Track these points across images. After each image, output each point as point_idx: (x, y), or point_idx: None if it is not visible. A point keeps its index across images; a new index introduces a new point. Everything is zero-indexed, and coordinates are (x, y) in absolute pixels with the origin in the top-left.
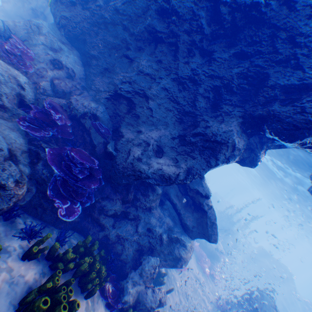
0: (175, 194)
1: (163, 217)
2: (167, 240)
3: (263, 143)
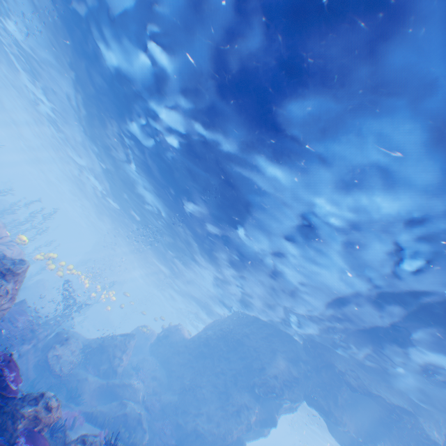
0: None
1: None
2: None
3: (272, 403)
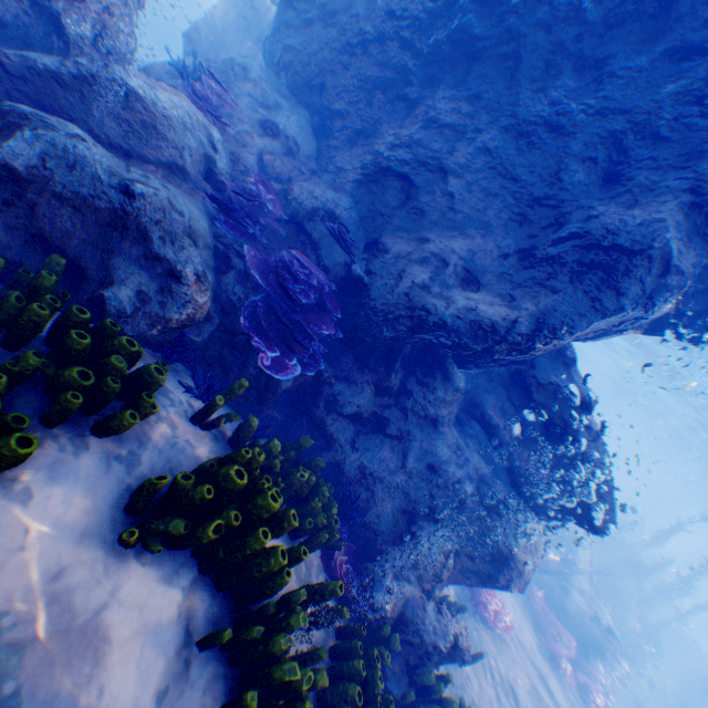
0: (497, 405)
1: (465, 451)
2: (477, 503)
3: None
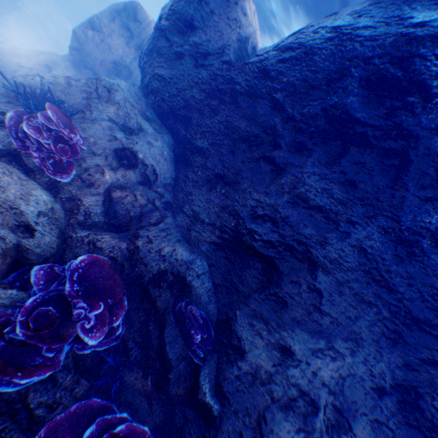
0: None
1: None
2: None
3: None
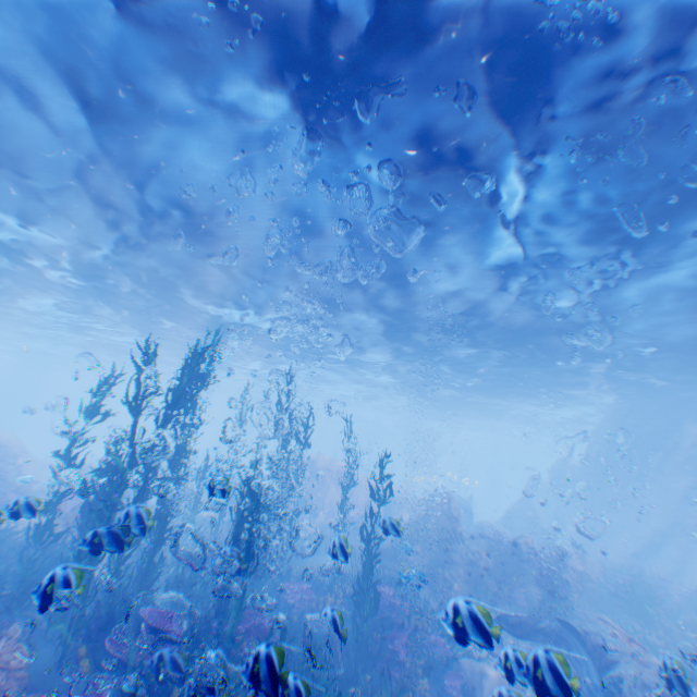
0: None
1: None
2: None
3: None
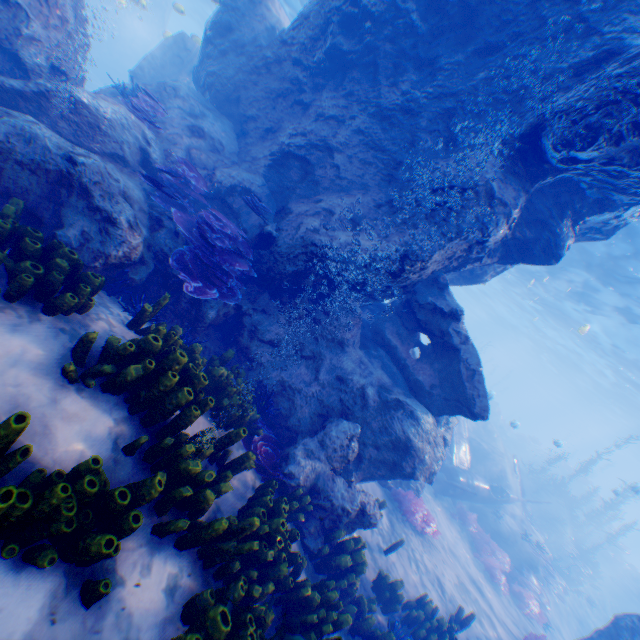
0: (394, 330)
1: (369, 367)
2: (378, 402)
3: (564, 206)
